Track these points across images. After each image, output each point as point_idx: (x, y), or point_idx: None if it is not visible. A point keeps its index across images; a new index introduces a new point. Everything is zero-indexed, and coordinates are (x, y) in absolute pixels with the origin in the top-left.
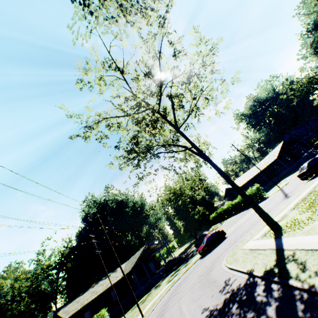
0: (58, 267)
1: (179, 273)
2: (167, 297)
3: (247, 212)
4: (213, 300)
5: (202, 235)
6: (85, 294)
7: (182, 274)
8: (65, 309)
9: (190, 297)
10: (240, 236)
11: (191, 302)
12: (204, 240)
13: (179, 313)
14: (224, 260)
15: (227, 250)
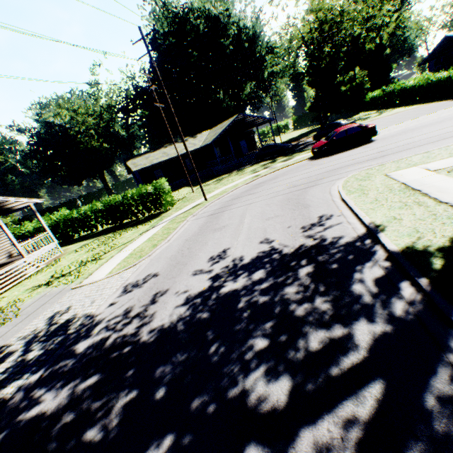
0: (123, 111)
1: (270, 168)
2: (240, 192)
3: (448, 106)
4: (284, 236)
5: (334, 124)
6: (155, 153)
7: (273, 170)
8: (134, 162)
9: (261, 209)
10: (399, 150)
11: (258, 218)
12: (331, 136)
13: (238, 223)
14: (342, 182)
15: (359, 165)
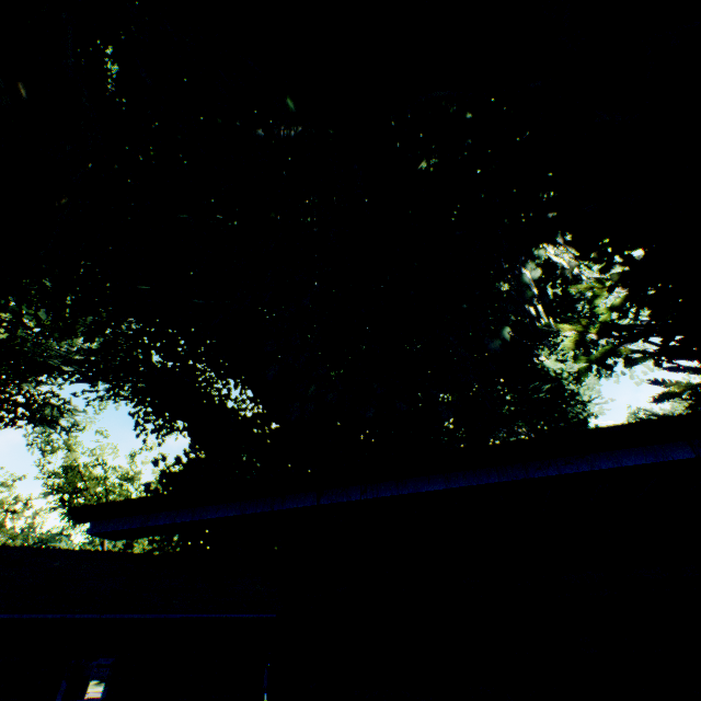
0: None
1: None
2: None
3: None
4: None
5: None
6: None
7: None
8: None
9: None
10: None
11: None
12: None
13: None
14: None
15: None
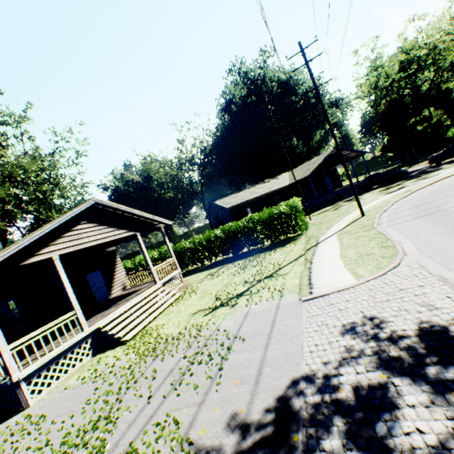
0: (201, 163)
1: (411, 185)
2: (413, 201)
3: None
4: None
5: None
6: (241, 193)
7: (427, 183)
8: (222, 201)
9: None
10: None
11: None
12: None
13: None
14: None
15: None
